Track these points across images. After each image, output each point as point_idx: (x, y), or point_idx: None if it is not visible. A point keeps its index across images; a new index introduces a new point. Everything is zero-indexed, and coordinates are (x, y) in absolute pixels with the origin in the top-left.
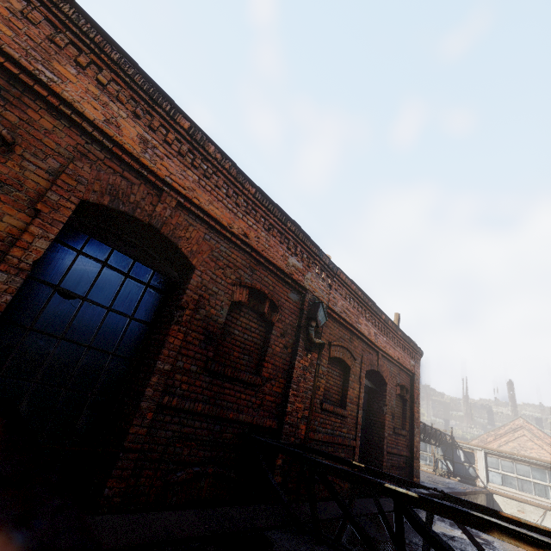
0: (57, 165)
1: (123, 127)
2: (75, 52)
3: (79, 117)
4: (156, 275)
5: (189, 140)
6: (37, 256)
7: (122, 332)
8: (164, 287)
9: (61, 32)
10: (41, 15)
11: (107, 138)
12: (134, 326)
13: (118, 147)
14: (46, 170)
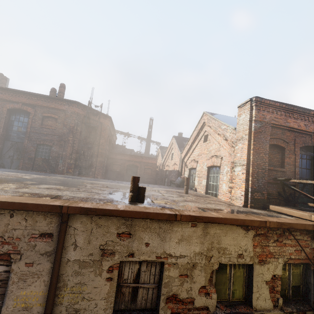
0: (293, 142)
1: (300, 125)
2: (288, 114)
3: (293, 129)
4: (307, 156)
5: (313, 116)
6: (298, 163)
7: (305, 173)
8: (309, 158)
9: (285, 112)
10: (282, 112)
11: (298, 130)
12: (307, 171)
13: (300, 130)
14: (292, 144)
